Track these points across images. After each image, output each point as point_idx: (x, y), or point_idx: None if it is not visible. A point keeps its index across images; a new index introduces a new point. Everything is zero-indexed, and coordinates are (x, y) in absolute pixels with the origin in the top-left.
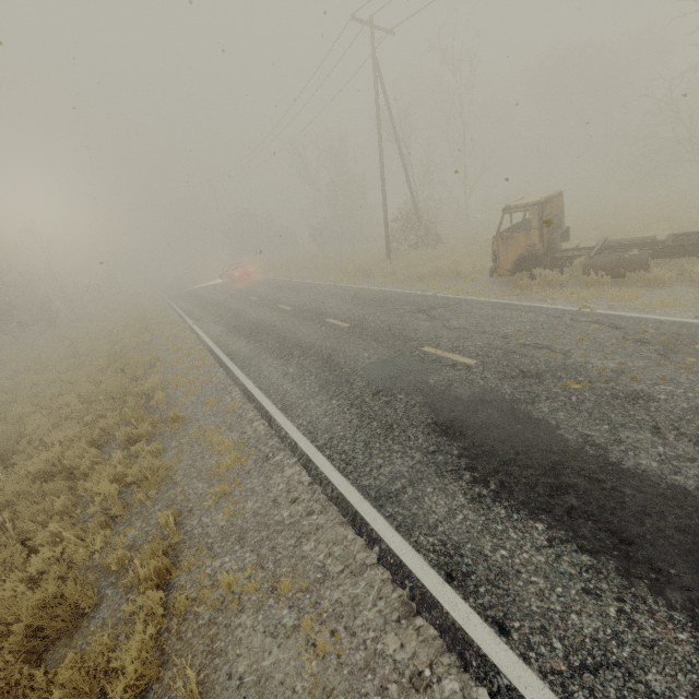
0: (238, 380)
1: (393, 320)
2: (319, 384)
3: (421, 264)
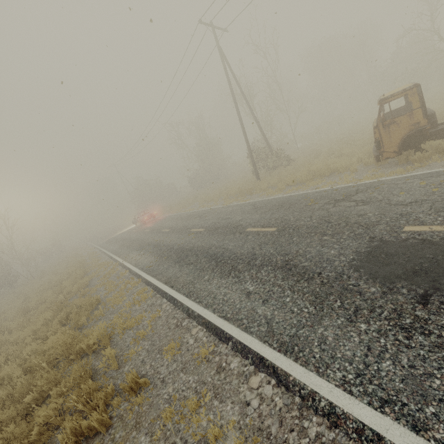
0: (191, 311)
1: (320, 214)
2: (308, 301)
3: (289, 176)
